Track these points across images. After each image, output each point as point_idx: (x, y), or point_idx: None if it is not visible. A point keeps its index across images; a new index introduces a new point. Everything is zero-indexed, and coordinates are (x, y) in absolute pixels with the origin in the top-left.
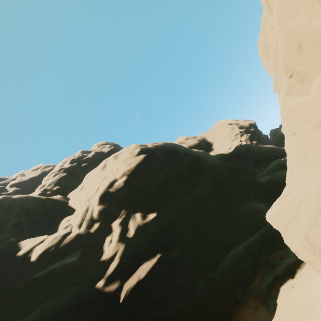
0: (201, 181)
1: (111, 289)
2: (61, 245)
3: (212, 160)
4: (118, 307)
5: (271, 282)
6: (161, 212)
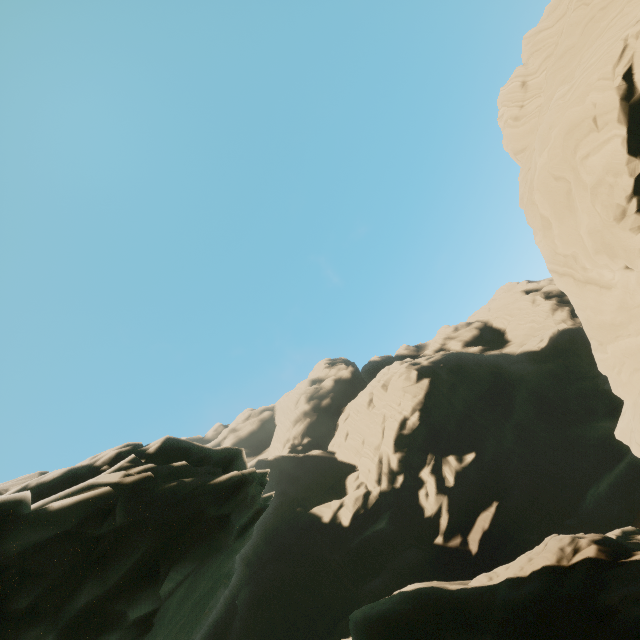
0: (514, 401)
1: (455, 543)
2: (369, 505)
3: (521, 367)
4: (472, 559)
5: None
6: (479, 451)
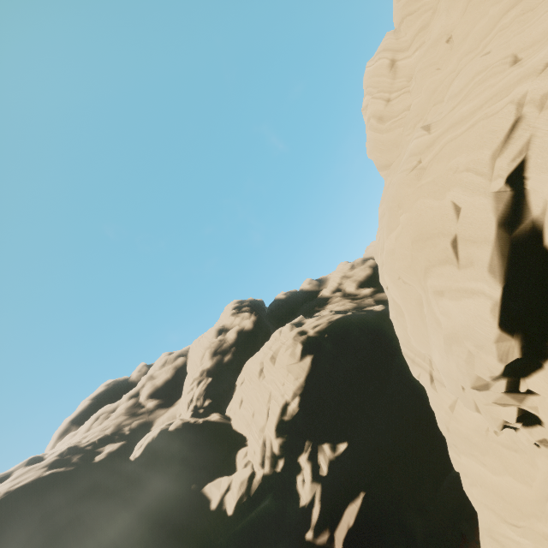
0: (391, 372)
1: (323, 540)
2: (252, 492)
3: None
4: None
5: None
6: (352, 440)
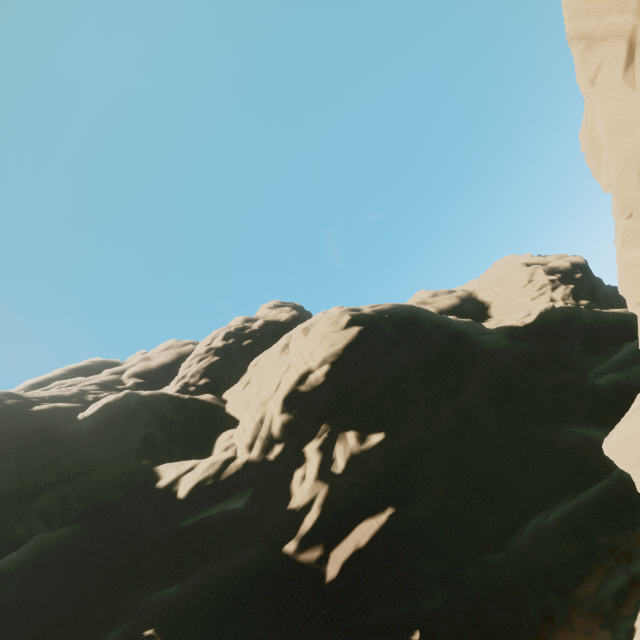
0: (468, 379)
1: (309, 557)
2: (223, 476)
3: (491, 339)
4: (322, 588)
5: (622, 588)
6: (392, 433)
